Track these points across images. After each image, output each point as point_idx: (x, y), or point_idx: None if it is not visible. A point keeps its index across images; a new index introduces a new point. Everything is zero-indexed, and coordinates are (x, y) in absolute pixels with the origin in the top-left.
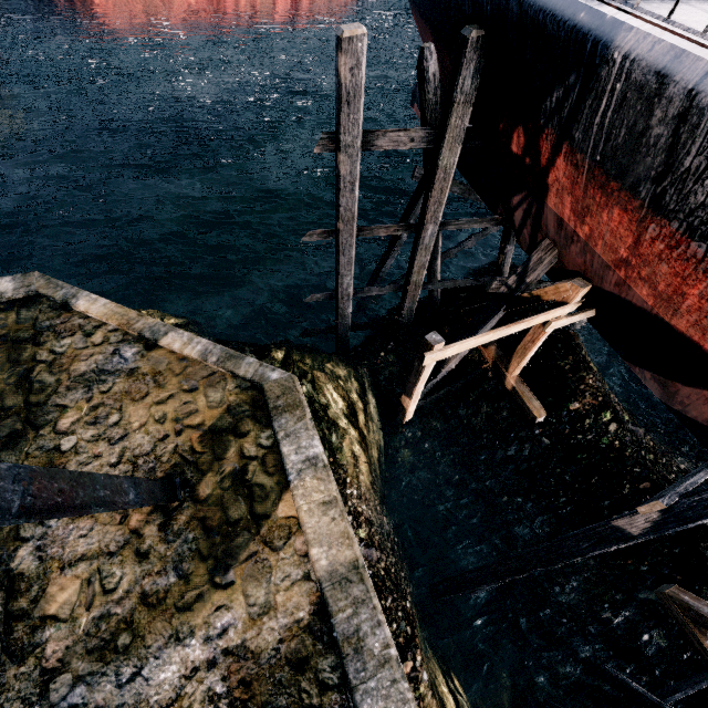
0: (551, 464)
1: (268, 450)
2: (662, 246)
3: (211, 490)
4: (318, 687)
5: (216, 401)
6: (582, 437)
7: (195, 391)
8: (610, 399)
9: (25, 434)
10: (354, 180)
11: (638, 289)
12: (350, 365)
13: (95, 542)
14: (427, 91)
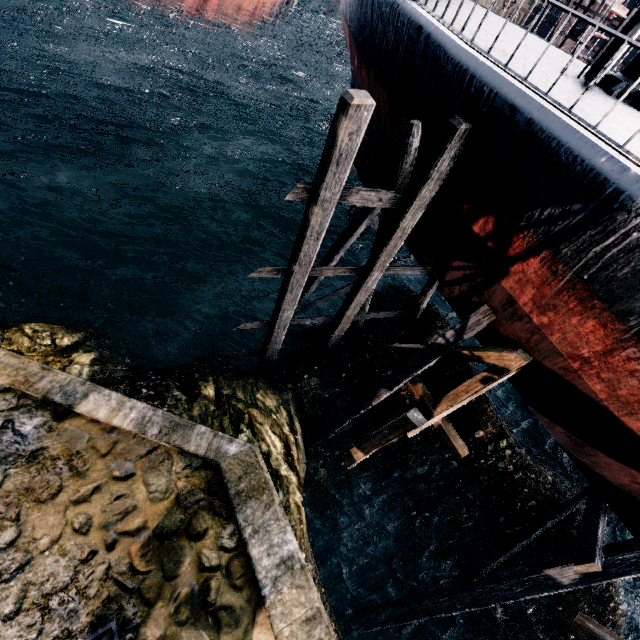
0: (457, 484)
1: (232, 554)
2: (638, 367)
3: (163, 629)
4: None
5: (160, 489)
6: (484, 461)
7: (130, 477)
8: (504, 427)
9: None
10: (321, 231)
11: (591, 382)
12: (276, 391)
13: None
14: (405, 161)
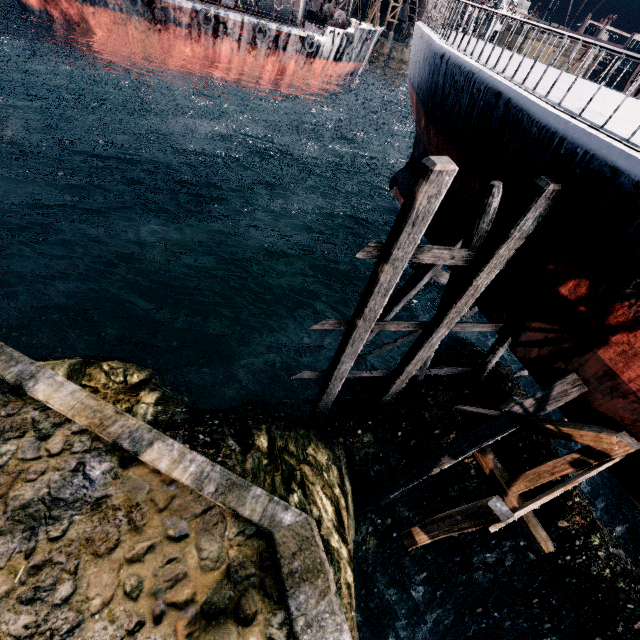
0: (536, 582)
1: None
2: None
3: None
4: None
5: (211, 557)
6: (571, 559)
7: (184, 538)
8: (595, 518)
9: None
10: (390, 287)
11: None
12: (328, 445)
13: None
14: (483, 221)
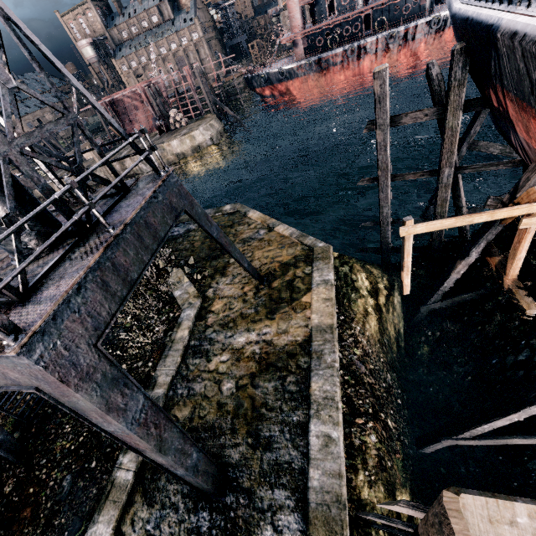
0: None
1: (307, 275)
2: None
3: (277, 285)
4: (296, 366)
5: (290, 253)
6: None
7: (283, 248)
8: None
9: (220, 256)
10: (386, 144)
11: None
12: (385, 271)
13: (231, 293)
14: (433, 85)
